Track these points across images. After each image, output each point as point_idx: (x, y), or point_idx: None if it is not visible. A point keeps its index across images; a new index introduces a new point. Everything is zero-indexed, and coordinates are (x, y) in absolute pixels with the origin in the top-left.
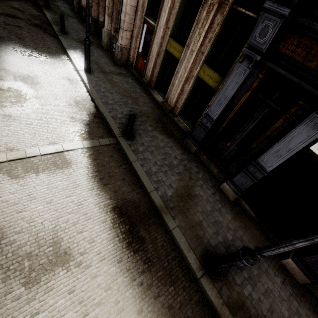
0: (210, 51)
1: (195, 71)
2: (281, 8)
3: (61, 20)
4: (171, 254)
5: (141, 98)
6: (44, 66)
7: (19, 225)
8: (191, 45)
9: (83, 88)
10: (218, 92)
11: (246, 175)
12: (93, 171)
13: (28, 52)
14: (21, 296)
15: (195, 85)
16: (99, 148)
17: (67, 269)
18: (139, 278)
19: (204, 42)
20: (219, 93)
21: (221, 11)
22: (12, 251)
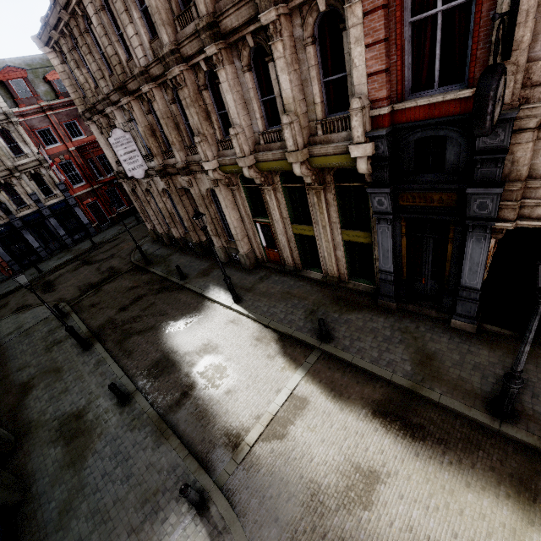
0: (340, 219)
1: (337, 238)
2: (381, 190)
3: (179, 270)
4: (456, 423)
5: (301, 288)
6: (205, 326)
7: (320, 470)
8: (319, 223)
9: (248, 320)
10: (375, 245)
11: (464, 301)
12: (328, 393)
13: (182, 323)
14: (370, 518)
15: (346, 247)
16: (314, 369)
17: (383, 483)
18: (445, 460)
19: (330, 215)
20: (379, 250)
21: (328, 191)
22: (334, 491)
